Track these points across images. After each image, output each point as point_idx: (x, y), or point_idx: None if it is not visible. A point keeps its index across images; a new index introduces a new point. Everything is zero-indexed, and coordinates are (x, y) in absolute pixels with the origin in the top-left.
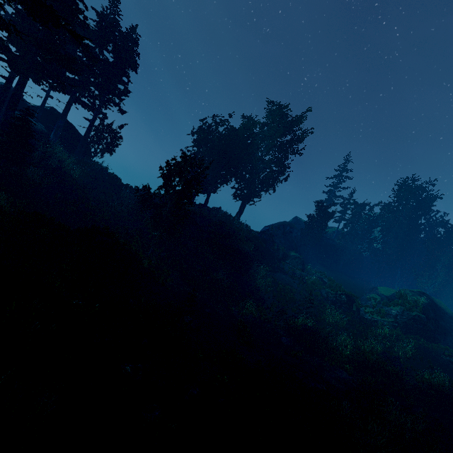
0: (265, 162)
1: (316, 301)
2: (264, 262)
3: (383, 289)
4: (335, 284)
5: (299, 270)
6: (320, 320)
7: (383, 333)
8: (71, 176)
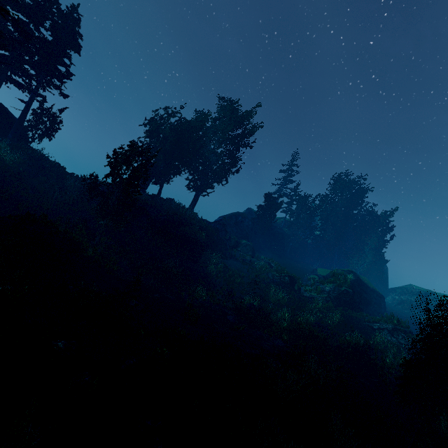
0: (217, 155)
1: (263, 283)
2: (216, 249)
3: (321, 270)
4: (280, 268)
5: (249, 257)
6: (265, 299)
7: (318, 307)
8: (4, 162)
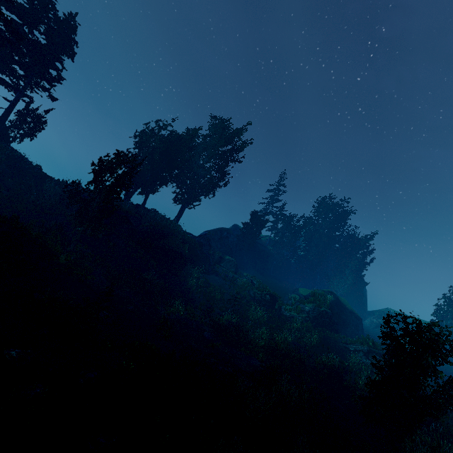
0: (206, 169)
1: (244, 301)
2: (198, 264)
3: (303, 290)
4: (262, 286)
5: (232, 273)
6: (244, 317)
7: (297, 327)
8: None
